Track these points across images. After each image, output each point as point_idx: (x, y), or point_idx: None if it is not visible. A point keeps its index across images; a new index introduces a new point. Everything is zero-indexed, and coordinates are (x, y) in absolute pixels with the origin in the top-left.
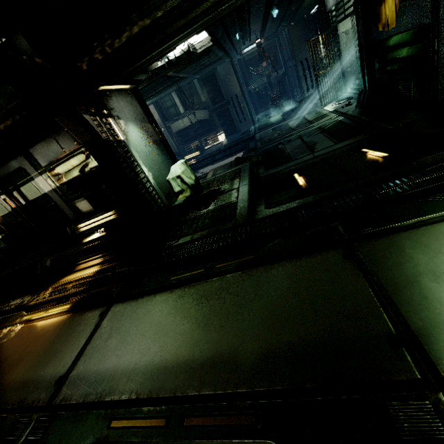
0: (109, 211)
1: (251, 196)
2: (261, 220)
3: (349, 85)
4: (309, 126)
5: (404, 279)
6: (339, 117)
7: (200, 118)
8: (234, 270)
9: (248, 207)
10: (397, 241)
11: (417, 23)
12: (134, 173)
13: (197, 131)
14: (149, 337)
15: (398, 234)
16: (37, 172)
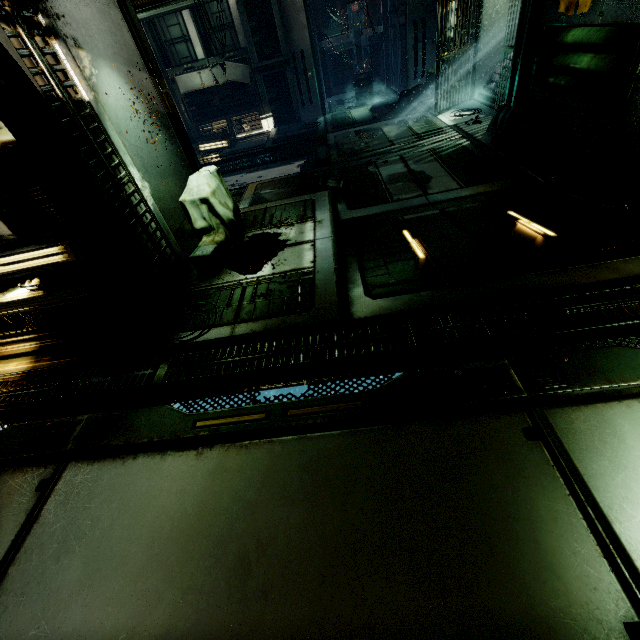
0: (50, 245)
1: (339, 264)
2: (366, 324)
3: (478, 88)
4: (417, 143)
5: (634, 501)
6: (463, 140)
7: (234, 78)
8: (325, 425)
9: (336, 287)
10: (609, 419)
11: (624, 18)
12: (112, 181)
13: (225, 101)
14: (158, 563)
15: (609, 405)
16: None
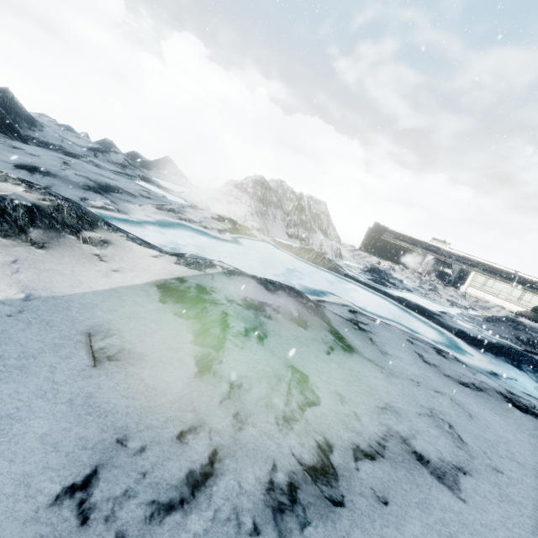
0: None
1: None
2: None
3: None
4: None
5: None
6: None
7: None
8: None
9: None
10: None
11: None
12: None
13: None
14: None
15: None
16: None
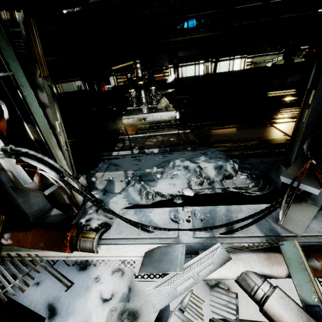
0: (291, 89)
1: None
2: None
3: None
4: None
5: None
6: None
7: None
8: None
9: None
10: None
11: None
12: None
13: None
14: None
15: None
16: (240, 56)
